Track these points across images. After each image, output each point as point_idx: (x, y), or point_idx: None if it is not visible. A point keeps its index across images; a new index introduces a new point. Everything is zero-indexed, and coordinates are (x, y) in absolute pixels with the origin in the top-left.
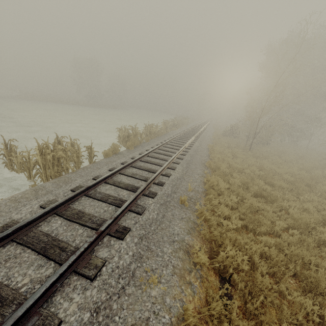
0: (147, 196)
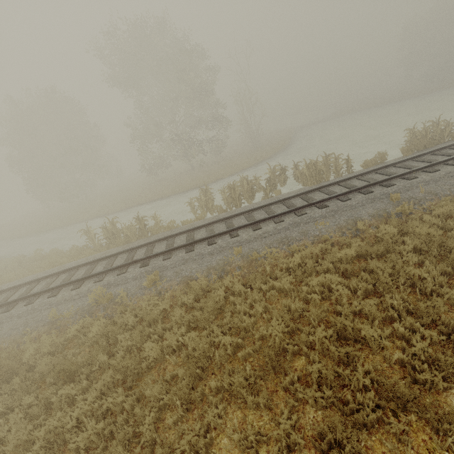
0: (361, 193)
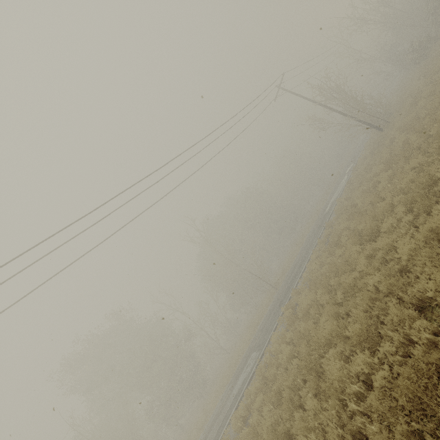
0: None
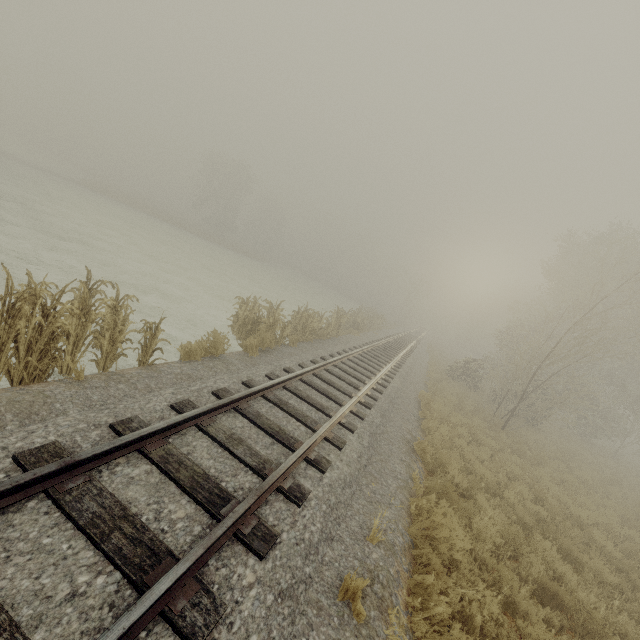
0: (246, 546)
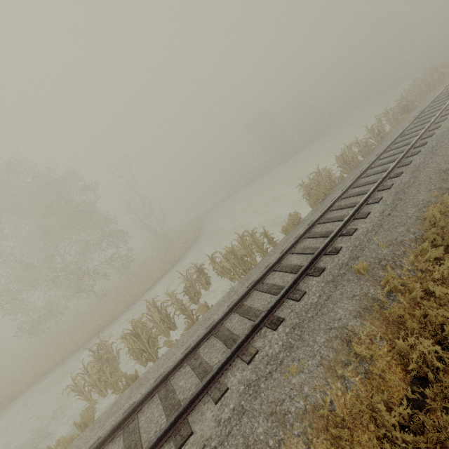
0: (312, 276)
